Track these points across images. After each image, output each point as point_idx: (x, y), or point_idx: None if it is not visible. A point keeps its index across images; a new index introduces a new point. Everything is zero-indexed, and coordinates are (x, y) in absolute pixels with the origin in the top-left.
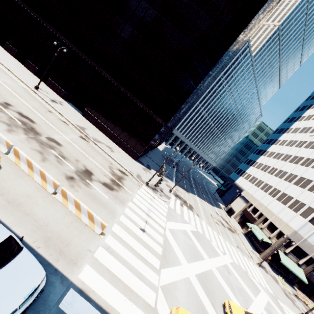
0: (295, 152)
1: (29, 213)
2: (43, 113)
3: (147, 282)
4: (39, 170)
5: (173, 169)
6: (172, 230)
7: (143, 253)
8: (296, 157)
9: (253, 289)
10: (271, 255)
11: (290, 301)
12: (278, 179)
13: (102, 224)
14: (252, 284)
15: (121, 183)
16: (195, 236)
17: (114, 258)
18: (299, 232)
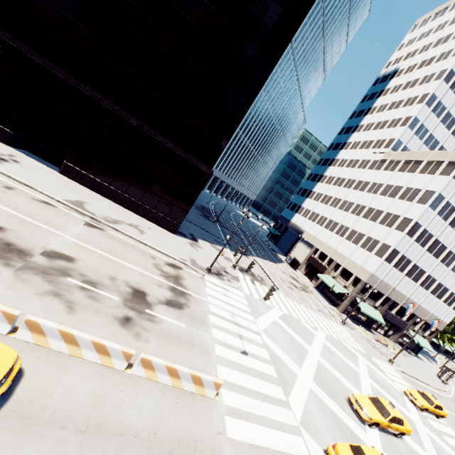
0: (358, 176)
1: (121, 431)
2: (1, 197)
3: (288, 428)
4: (90, 341)
5: (216, 224)
6: (266, 329)
7: (263, 389)
8: (361, 182)
9: (353, 358)
10: (349, 305)
11: (377, 352)
12: (344, 213)
13: (216, 383)
14: (349, 352)
15: (184, 288)
16: (286, 323)
17: (246, 423)
18: (376, 274)
